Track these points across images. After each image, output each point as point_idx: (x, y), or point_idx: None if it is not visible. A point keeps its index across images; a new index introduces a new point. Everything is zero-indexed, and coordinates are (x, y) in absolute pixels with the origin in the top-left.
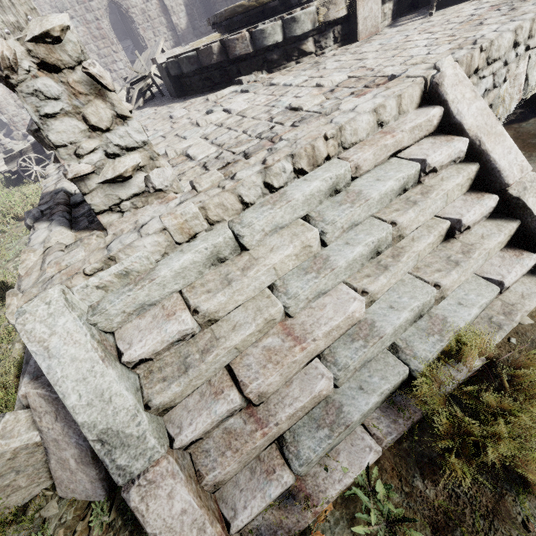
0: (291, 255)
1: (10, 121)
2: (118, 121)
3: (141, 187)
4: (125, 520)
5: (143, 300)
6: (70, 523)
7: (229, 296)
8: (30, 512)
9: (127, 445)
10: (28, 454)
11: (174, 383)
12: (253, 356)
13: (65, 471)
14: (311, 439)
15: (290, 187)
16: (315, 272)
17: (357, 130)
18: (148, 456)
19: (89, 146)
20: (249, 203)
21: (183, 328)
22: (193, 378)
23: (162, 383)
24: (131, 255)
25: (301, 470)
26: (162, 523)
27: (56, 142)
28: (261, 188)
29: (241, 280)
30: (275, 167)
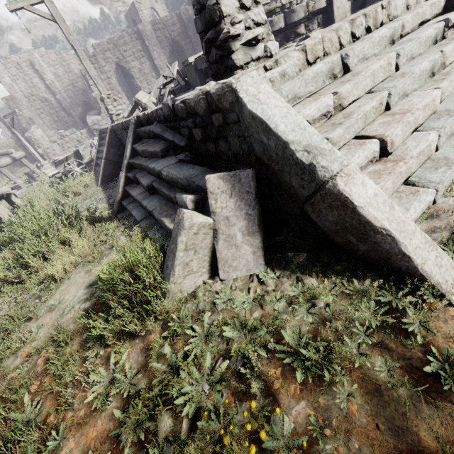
0: (382, 67)
1: (44, 152)
2: (254, 4)
3: (261, 53)
4: (290, 272)
5: (296, 91)
6: (241, 287)
7: (352, 86)
8: (199, 293)
9: (324, 155)
10: (204, 235)
11: (337, 128)
12: (374, 127)
13: (231, 248)
14: (434, 174)
15: (364, 37)
16: (400, 77)
17: (396, 7)
18: (339, 161)
19: (239, 18)
20: (343, 44)
21: (329, 103)
22: (347, 128)
23: (326, 133)
24: (286, 63)
25: (439, 186)
26: (363, 200)
27: (224, 12)
28: (349, 35)
29: (357, 77)
30: (358, 20)
